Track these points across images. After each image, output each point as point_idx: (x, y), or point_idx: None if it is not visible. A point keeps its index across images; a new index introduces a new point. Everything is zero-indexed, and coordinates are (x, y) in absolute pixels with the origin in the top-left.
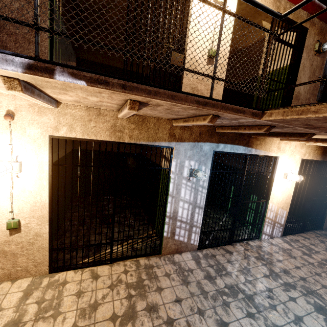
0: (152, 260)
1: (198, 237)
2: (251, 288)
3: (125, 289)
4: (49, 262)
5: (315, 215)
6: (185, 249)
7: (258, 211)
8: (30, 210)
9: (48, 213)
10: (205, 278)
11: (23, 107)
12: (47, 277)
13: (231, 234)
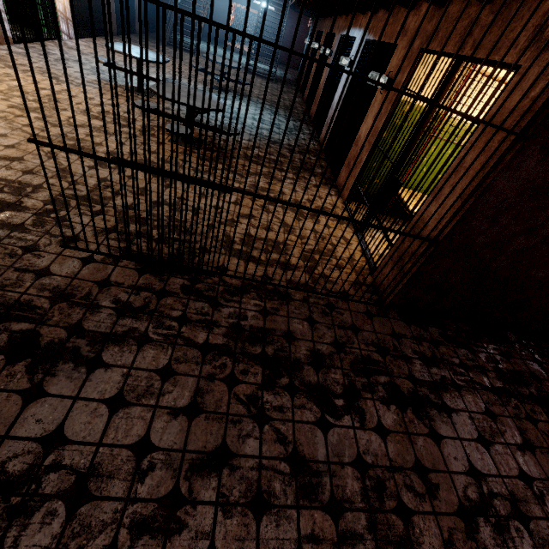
0: None
1: (8, 26)
2: (75, 59)
3: None
4: None
5: (98, 22)
6: (3, 41)
7: (47, 6)
8: None
9: None
10: (41, 56)
11: None
12: None
13: (35, 29)
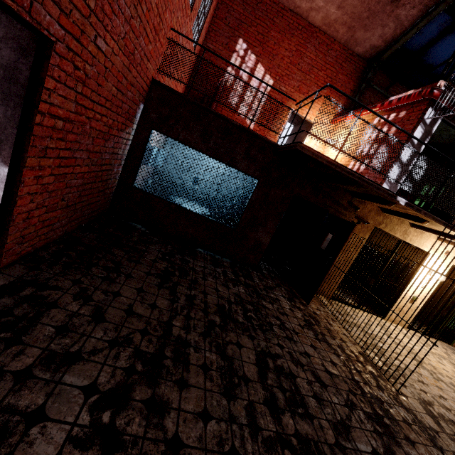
0: (449, 346)
1: None
2: None
3: (453, 354)
4: (410, 322)
5: None
6: None
7: None
8: (422, 294)
9: (427, 299)
10: None
11: (453, 250)
12: (407, 329)
13: None
